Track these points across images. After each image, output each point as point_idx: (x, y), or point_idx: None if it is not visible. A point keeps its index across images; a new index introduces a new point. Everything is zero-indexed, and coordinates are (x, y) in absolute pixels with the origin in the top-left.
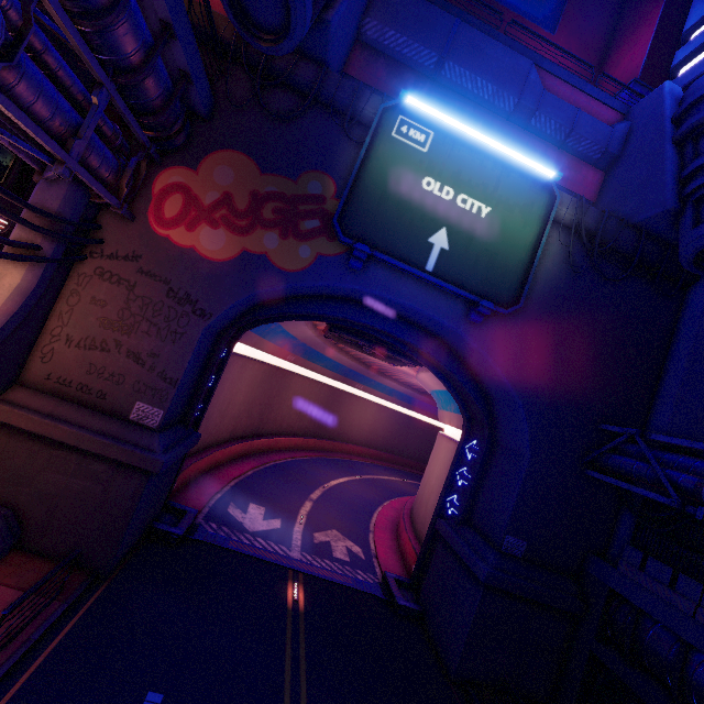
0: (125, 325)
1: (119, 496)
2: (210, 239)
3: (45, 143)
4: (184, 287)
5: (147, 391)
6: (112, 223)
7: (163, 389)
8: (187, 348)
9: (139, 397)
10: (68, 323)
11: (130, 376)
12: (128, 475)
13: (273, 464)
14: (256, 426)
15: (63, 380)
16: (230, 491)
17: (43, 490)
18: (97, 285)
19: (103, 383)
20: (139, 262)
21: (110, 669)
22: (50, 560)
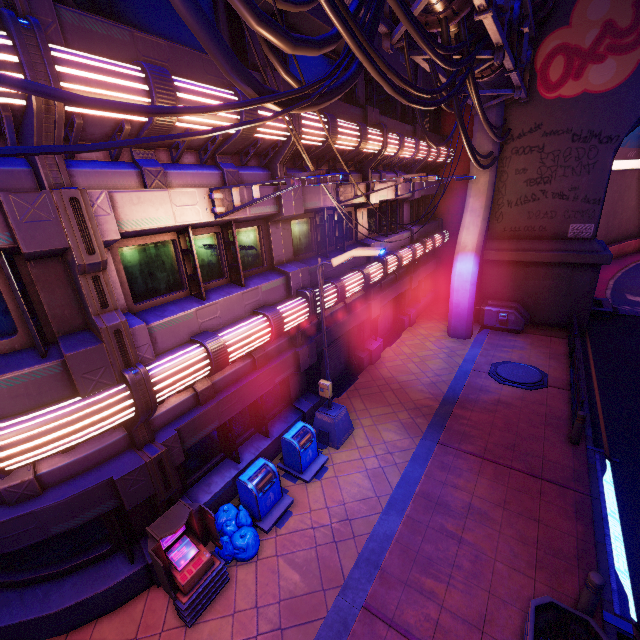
0: (544, 177)
1: (579, 285)
2: (599, 74)
3: (518, 81)
4: (585, 128)
5: (576, 215)
6: (512, 113)
7: (588, 210)
8: (601, 172)
9: (570, 221)
10: (505, 194)
11: (559, 210)
12: (582, 271)
13: (635, 265)
14: (603, 236)
15: (513, 228)
16: (614, 287)
17: (527, 291)
18: (515, 161)
19: (541, 221)
20: (541, 129)
21: (636, 365)
22: (544, 326)
